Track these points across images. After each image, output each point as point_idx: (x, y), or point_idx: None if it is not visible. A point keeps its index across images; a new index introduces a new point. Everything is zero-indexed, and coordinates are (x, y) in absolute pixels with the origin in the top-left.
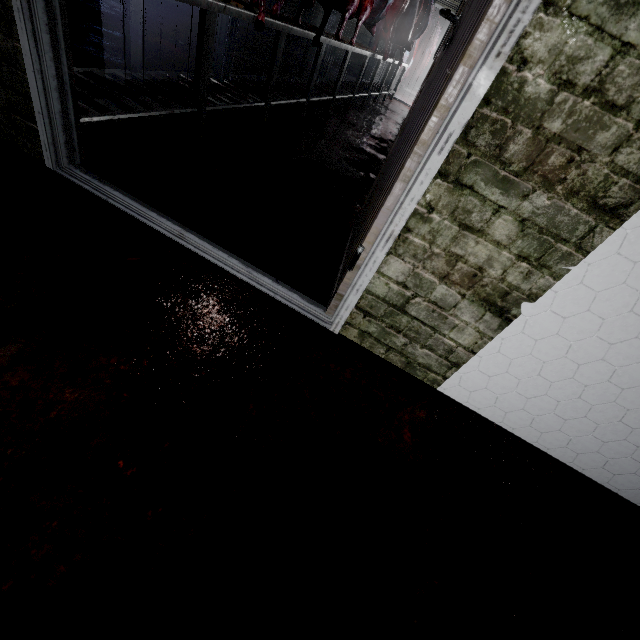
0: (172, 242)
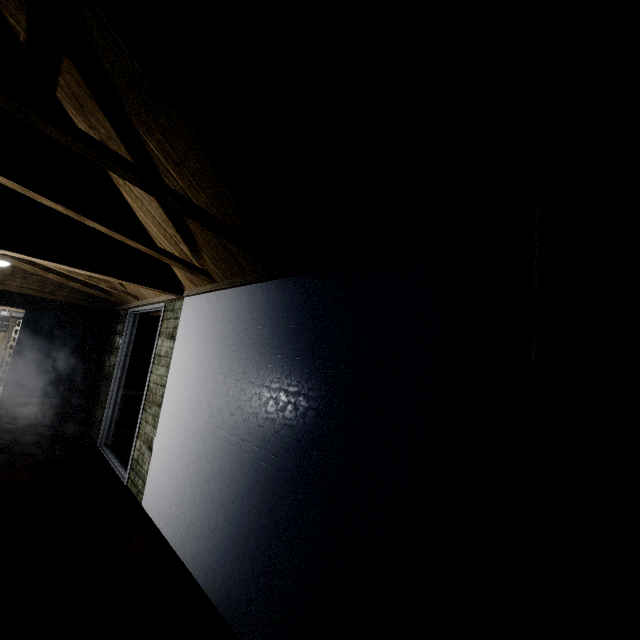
0: (106, 460)
